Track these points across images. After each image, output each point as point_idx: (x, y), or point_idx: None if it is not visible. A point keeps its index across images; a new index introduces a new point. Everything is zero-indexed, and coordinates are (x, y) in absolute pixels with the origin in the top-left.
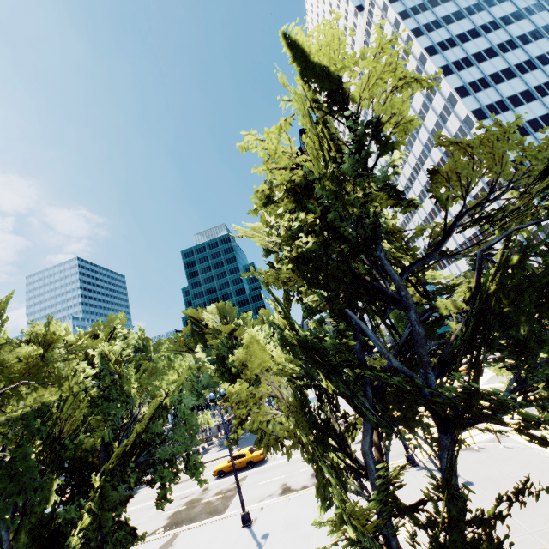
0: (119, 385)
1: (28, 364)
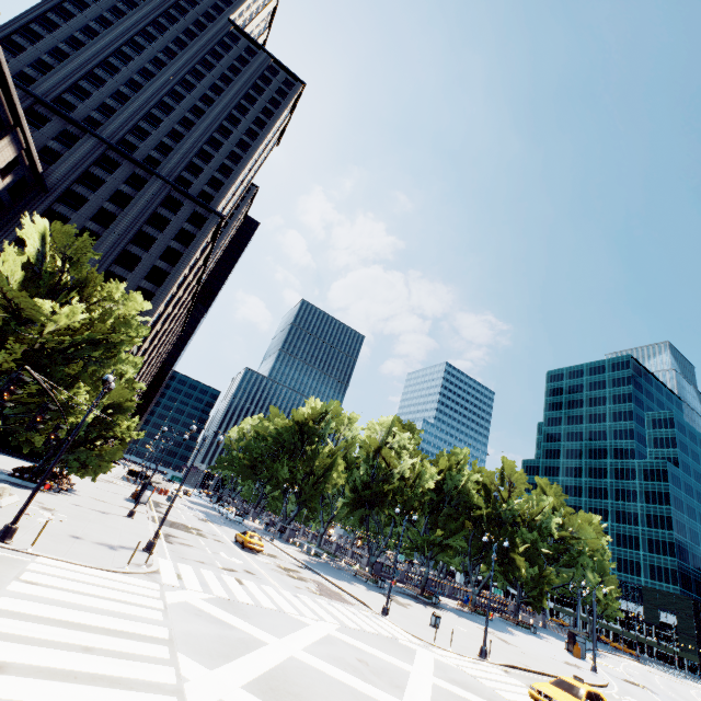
0: None
1: None
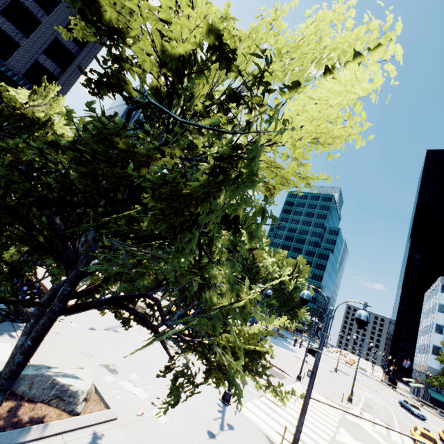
0: None
1: None
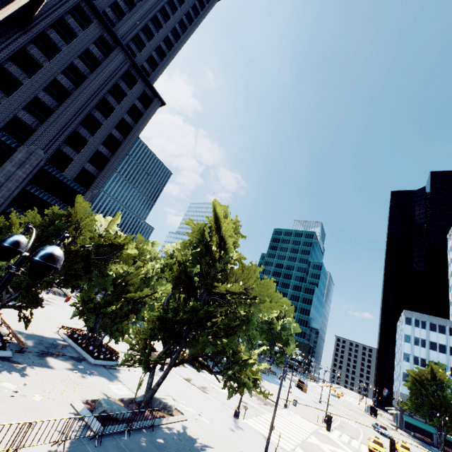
0: (149, 279)
1: (127, 257)
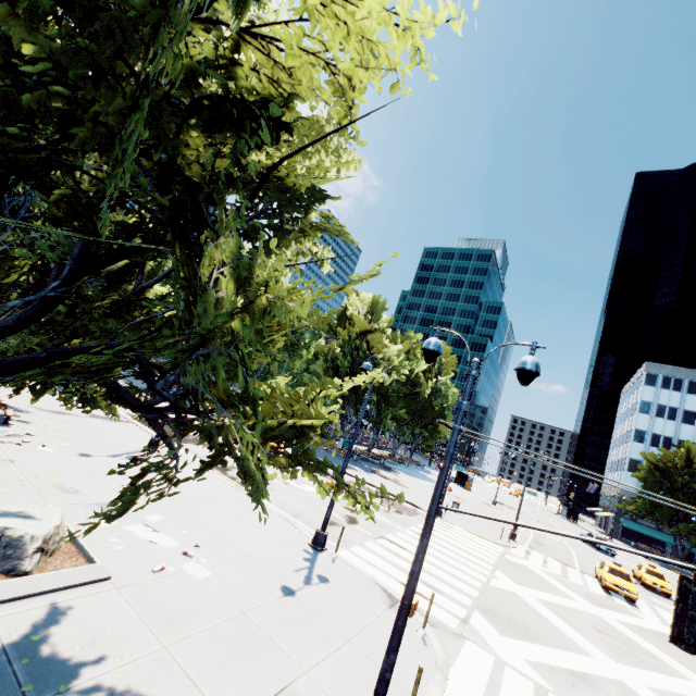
0: None
1: None
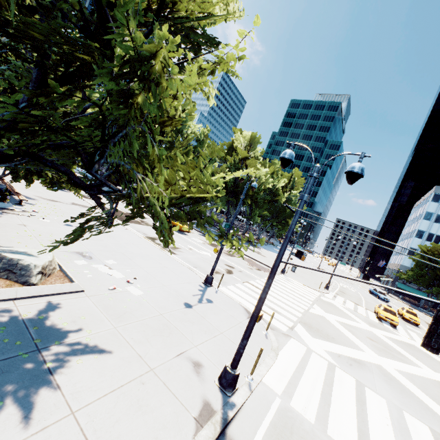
0: None
1: None
